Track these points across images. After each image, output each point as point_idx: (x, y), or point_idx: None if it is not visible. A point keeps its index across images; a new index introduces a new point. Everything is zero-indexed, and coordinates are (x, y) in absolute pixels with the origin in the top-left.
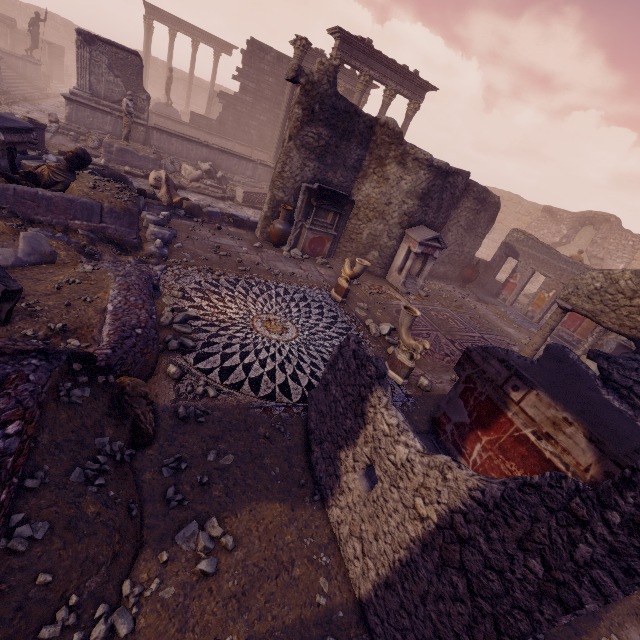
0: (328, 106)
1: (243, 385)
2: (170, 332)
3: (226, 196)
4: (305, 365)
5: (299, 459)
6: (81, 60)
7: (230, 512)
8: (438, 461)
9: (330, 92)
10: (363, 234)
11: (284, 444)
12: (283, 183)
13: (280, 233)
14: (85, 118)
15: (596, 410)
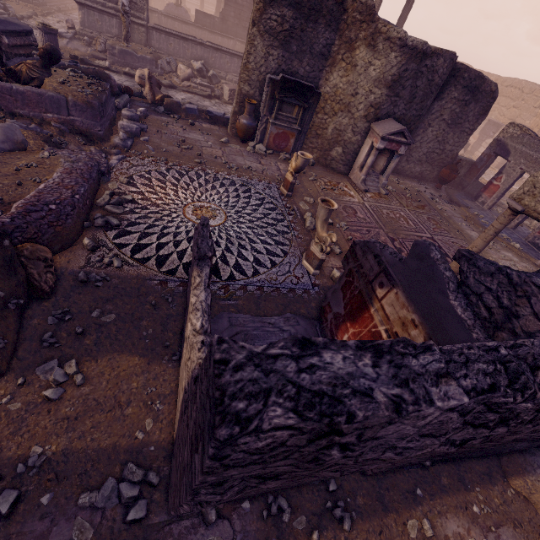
0: None
1: (150, 260)
2: (103, 212)
3: (213, 94)
4: (218, 249)
5: (175, 325)
6: None
7: (92, 357)
8: (192, 341)
9: None
10: (328, 129)
11: (167, 312)
12: (248, 75)
13: (244, 128)
14: (95, 22)
15: (440, 315)
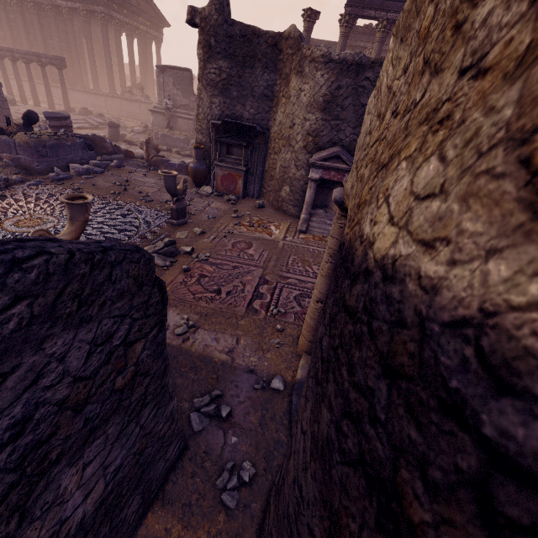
0: (222, 36)
1: None
2: None
3: None
4: None
5: None
6: (159, 84)
7: None
8: None
9: (220, 20)
10: (276, 168)
11: None
12: (201, 125)
13: (192, 171)
14: (161, 122)
15: None
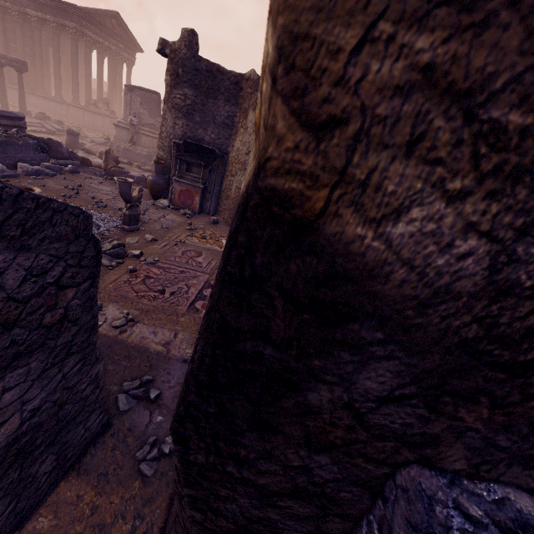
0: (190, 68)
1: None
2: None
3: None
4: None
5: None
6: (126, 102)
7: None
8: None
9: (189, 55)
10: (232, 188)
11: None
12: (163, 143)
13: (150, 184)
14: (124, 136)
15: None
